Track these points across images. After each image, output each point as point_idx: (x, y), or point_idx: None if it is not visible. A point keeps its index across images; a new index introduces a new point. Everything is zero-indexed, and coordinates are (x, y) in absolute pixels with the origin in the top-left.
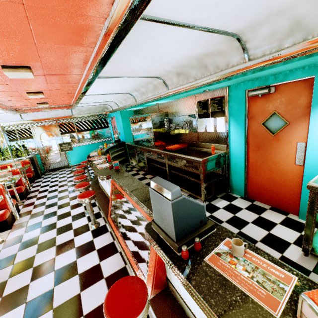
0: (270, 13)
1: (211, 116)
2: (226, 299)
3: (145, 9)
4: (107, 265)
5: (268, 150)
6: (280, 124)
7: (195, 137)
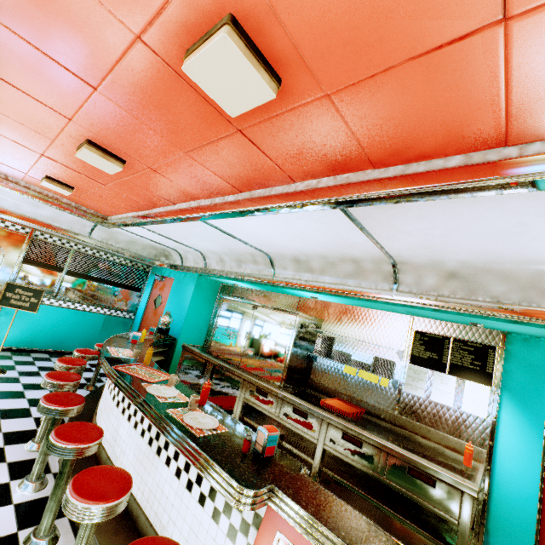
0: None
1: (451, 372)
2: None
3: None
4: None
5: None
6: None
7: (389, 398)
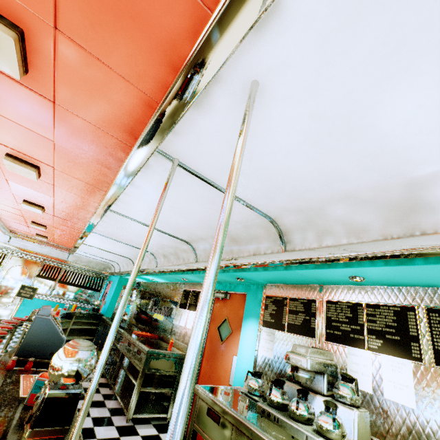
0: (198, 237)
1: (188, 308)
2: (2, 385)
3: (108, 209)
4: None
5: (215, 360)
6: (228, 332)
7: (170, 329)
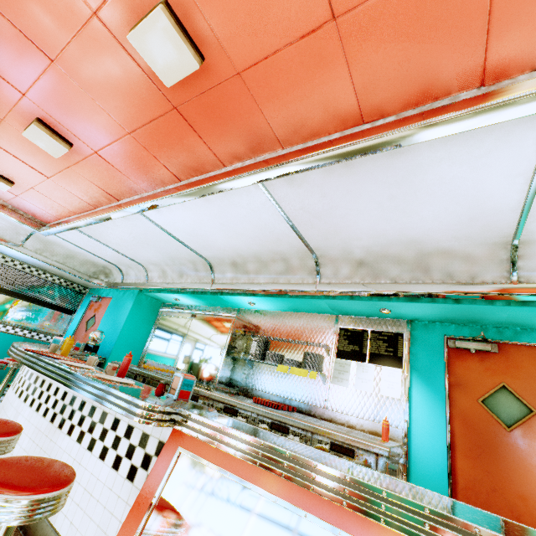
0: None
1: (370, 360)
2: None
3: None
4: None
5: (501, 460)
6: (518, 411)
7: (319, 394)
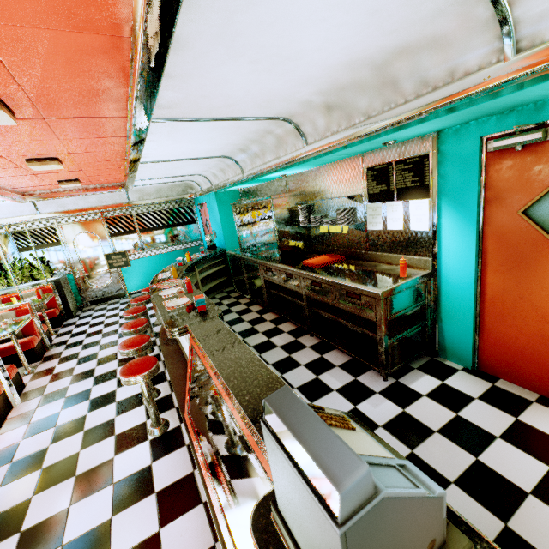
0: None
1: (398, 197)
2: None
3: None
4: (175, 538)
5: (535, 271)
6: None
7: (362, 241)
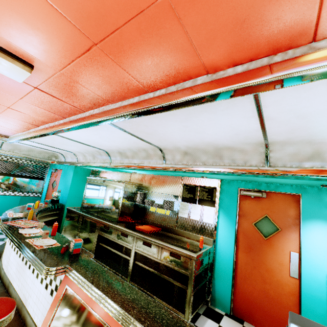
0: (305, 139)
1: (199, 203)
2: None
3: (292, 85)
4: None
5: (260, 254)
6: (272, 229)
7: (173, 221)
